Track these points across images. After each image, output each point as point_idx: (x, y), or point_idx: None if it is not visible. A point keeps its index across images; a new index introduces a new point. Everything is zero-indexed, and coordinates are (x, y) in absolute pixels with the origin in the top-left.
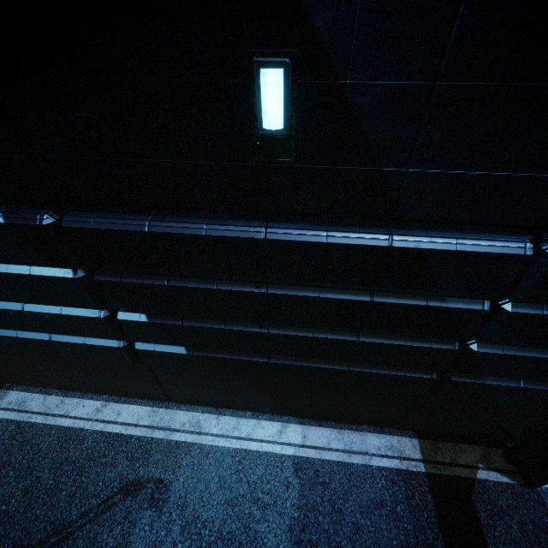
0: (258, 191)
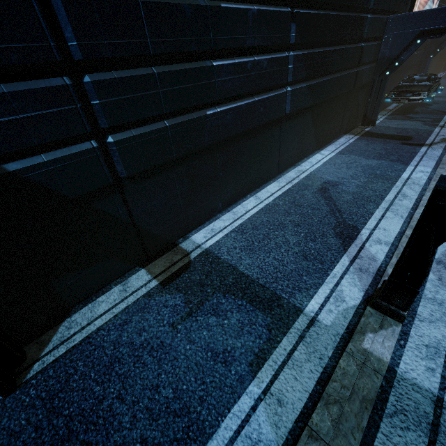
0: None
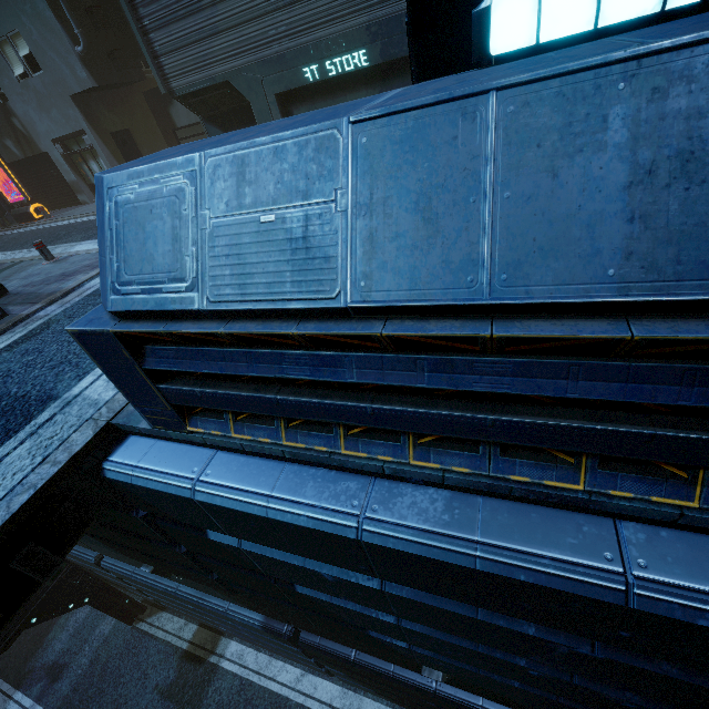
0: None
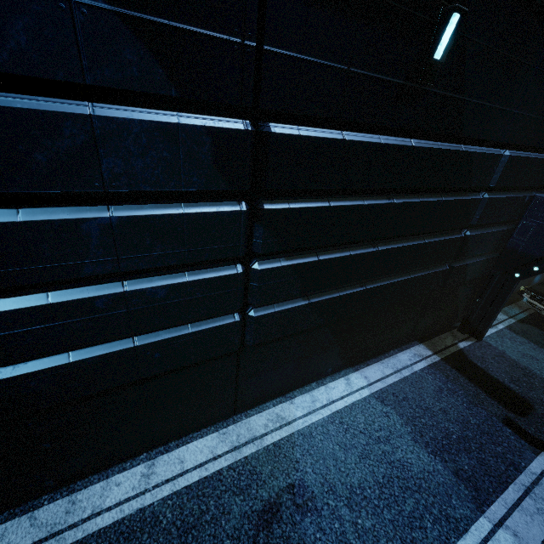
0: (409, 109)
